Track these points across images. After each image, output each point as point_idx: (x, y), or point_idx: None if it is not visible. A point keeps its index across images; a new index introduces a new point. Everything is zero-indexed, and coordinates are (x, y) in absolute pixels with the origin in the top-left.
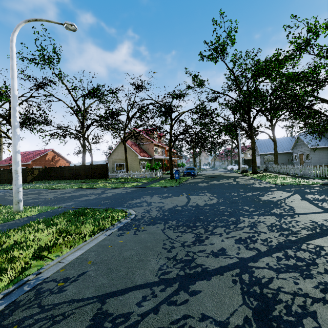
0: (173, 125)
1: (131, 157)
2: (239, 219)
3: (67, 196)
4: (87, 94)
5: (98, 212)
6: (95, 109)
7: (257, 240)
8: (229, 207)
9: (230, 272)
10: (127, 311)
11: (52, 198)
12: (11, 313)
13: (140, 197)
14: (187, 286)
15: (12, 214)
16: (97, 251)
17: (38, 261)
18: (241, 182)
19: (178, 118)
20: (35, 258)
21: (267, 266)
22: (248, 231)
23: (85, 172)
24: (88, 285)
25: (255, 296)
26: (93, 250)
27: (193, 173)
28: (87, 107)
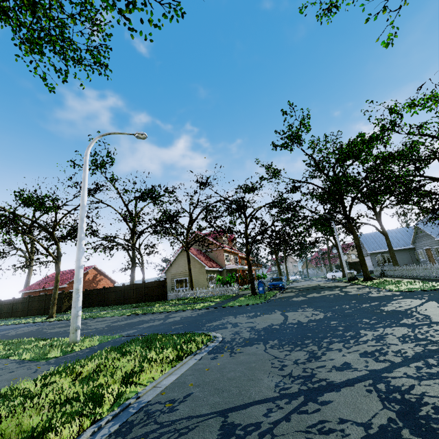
0: (248, 224)
1: (196, 269)
2: (359, 332)
3: (123, 323)
4: (140, 196)
5: (175, 337)
6: (148, 212)
7: (388, 352)
8: (343, 321)
9: (361, 383)
10: (256, 421)
11: (105, 327)
12: (129, 430)
13: (220, 318)
14: (314, 397)
15: (70, 346)
16: (193, 375)
17: (132, 385)
18: (351, 292)
19: (253, 215)
20: (125, 385)
21: (405, 375)
22: (374, 344)
23: (137, 293)
24: (201, 404)
25: (396, 401)
26: (188, 374)
27: (282, 286)
28: (140, 211)
